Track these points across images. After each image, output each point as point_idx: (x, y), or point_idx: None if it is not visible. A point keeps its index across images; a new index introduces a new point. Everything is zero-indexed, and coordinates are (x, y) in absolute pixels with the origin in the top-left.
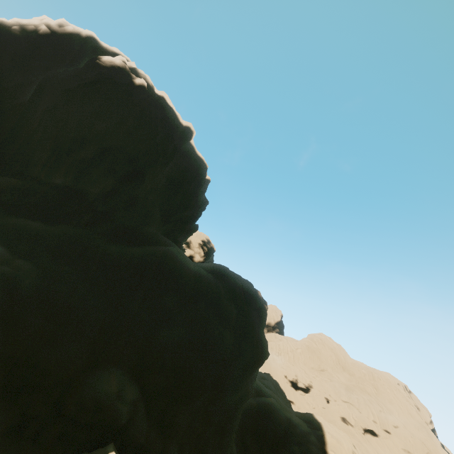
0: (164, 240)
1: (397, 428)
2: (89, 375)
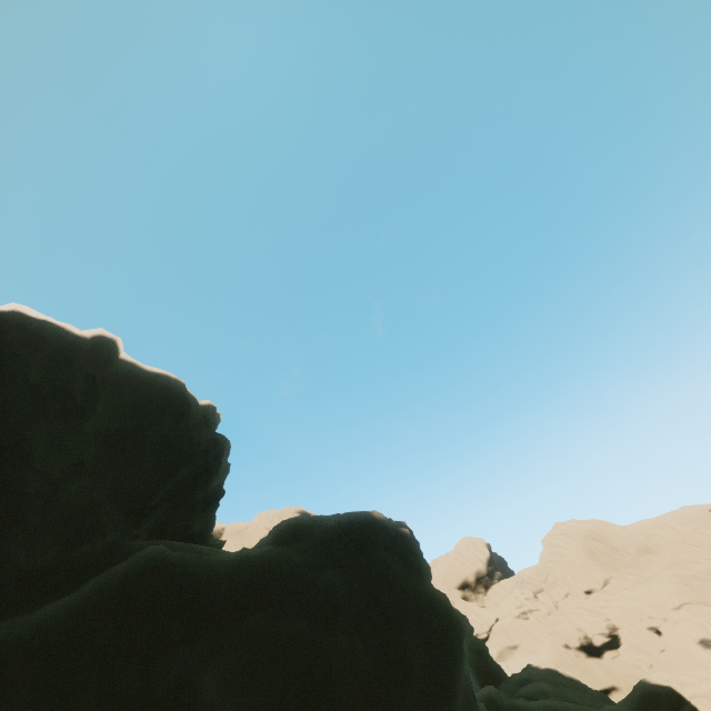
0: (137, 547)
1: None
2: None
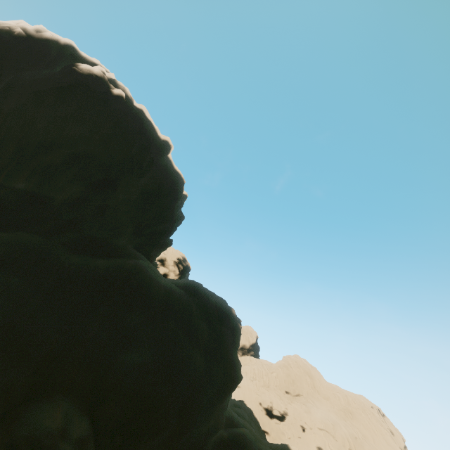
0: (134, 253)
1: None
2: (27, 409)
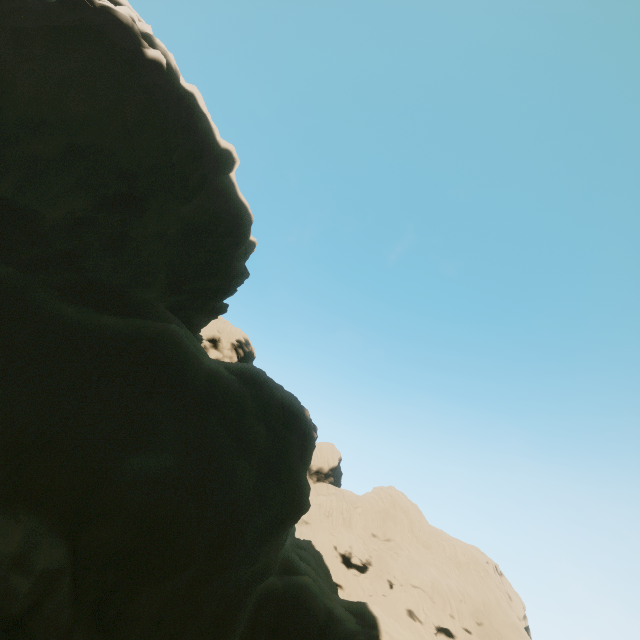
0: (166, 314)
1: (481, 625)
2: None
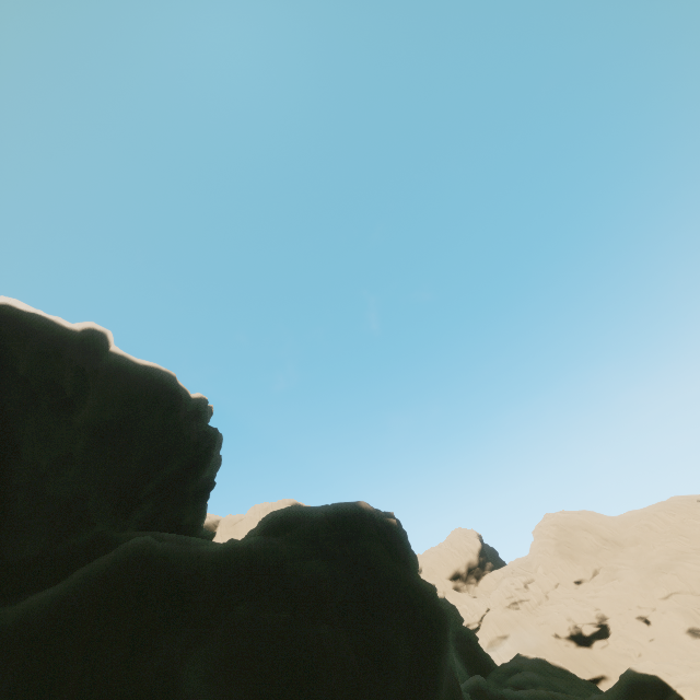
0: (125, 538)
1: None
2: None
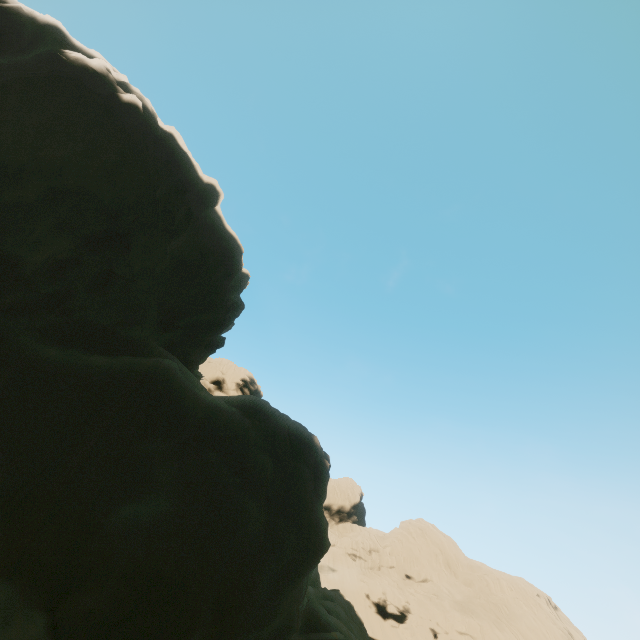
0: (158, 351)
1: None
2: None
